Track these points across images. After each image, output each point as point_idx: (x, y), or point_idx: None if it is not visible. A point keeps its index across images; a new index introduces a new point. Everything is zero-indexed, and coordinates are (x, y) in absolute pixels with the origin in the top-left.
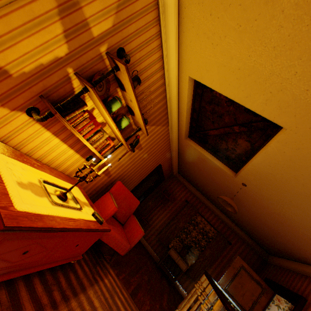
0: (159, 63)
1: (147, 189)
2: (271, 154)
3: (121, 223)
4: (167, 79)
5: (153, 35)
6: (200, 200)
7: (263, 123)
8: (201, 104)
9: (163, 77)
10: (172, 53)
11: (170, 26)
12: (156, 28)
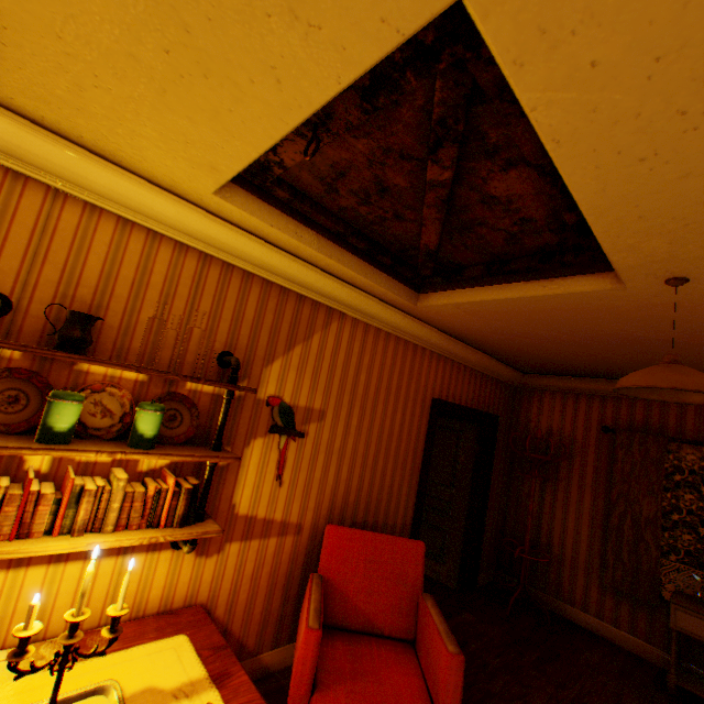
0: (136, 236)
1: (473, 468)
2: (578, 124)
3: (406, 640)
4: (200, 243)
5: (44, 207)
6: (646, 401)
7: (441, 78)
8: (330, 208)
9: (186, 248)
10: (135, 192)
11: (54, 157)
12: (33, 192)
